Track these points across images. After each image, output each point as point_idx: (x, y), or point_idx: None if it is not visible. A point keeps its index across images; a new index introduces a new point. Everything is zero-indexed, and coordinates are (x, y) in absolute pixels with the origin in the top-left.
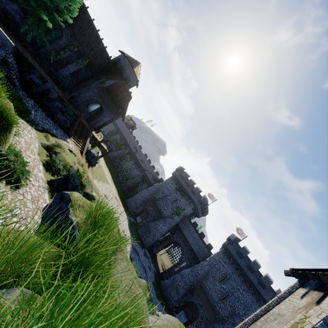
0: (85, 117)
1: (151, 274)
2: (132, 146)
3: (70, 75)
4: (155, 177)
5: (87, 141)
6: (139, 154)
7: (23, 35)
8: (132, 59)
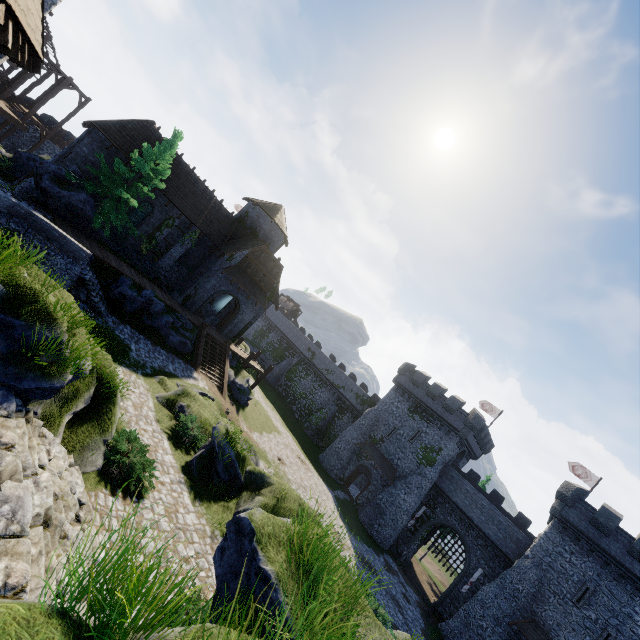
0: (213, 324)
1: (413, 613)
2: (303, 347)
3: (176, 263)
4: (362, 396)
5: (225, 366)
6: (319, 358)
7: (98, 230)
8: (268, 204)
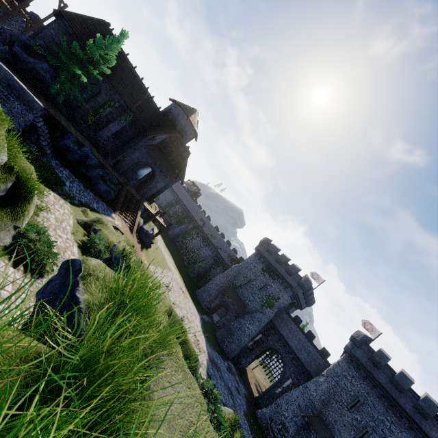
0: (134, 186)
1: (241, 400)
2: (198, 218)
3: (112, 136)
4: (232, 256)
5: (137, 215)
6: (207, 227)
7: (55, 96)
8: (187, 107)
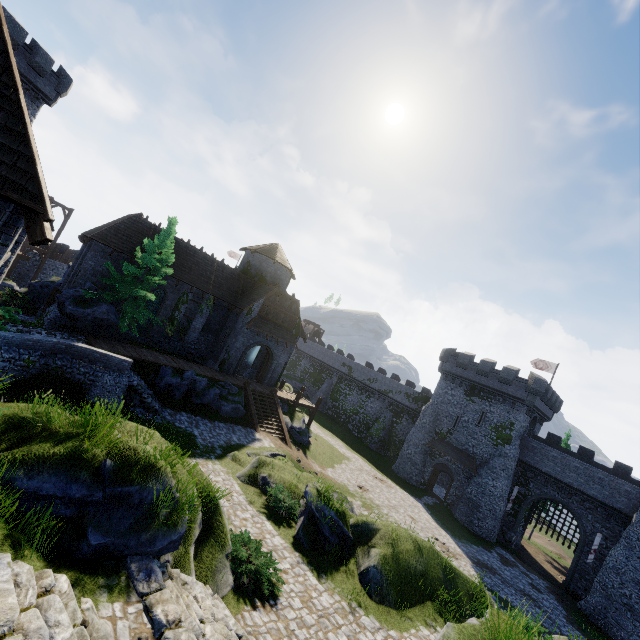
0: (252, 376)
1: (549, 601)
2: (337, 365)
3: (201, 334)
4: (413, 394)
5: (280, 415)
6: (357, 371)
7: (126, 332)
8: (265, 247)
